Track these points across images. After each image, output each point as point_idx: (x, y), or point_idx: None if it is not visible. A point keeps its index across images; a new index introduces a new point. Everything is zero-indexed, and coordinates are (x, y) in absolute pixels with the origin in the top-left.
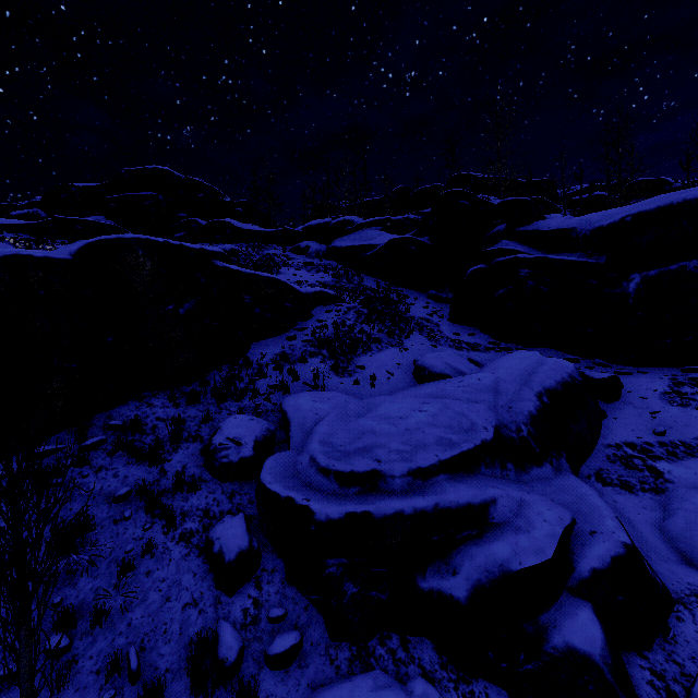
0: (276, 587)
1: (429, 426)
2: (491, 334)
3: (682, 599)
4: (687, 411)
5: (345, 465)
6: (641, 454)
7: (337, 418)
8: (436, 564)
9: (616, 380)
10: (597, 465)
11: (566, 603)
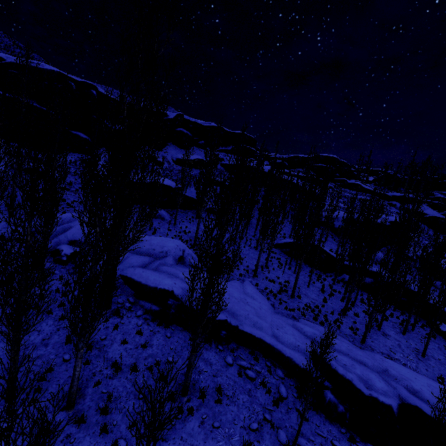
0: None
1: None
2: None
3: None
4: None
5: None
6: None
7: None
8: None
9: None
10: None
11: None
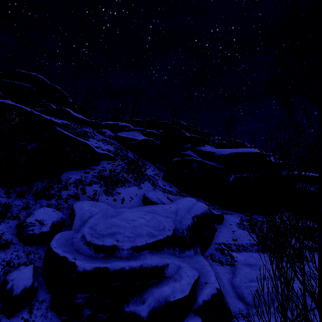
0: (42, 312)
1: (145, 226)
2: (178, 188)
3: (236, 315)
4: (244, 232)
5: (100, 241)
6: (227, 248)
7: (101, 216)
8: (135, 297)
9: (222, 215)
10: (211, 251)
11: (191, 318)
